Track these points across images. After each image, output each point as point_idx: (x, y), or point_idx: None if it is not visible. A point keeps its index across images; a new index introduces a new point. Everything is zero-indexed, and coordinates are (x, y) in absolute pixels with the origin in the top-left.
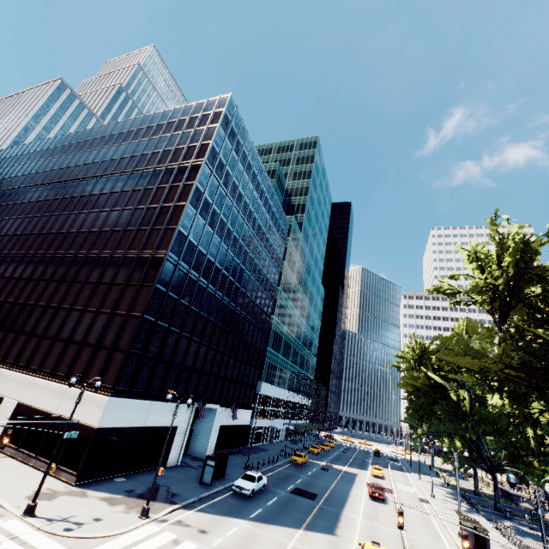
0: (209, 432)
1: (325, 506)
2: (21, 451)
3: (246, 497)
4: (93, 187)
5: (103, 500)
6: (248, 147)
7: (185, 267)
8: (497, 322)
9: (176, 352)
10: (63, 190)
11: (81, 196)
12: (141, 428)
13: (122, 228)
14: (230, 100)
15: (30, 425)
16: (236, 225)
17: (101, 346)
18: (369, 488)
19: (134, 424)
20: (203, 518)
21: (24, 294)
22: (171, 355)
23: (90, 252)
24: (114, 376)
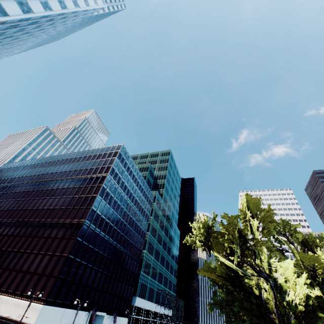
0: None
1: None
2: None
3: None
4: (54, 185)
5: None
6: (130, 163)
7: (93, 227)
8: (209, 255)
9: (83, 277)
10: (38, 186)
11: (46, 190)
12: None
13: (65, 207)
14: (122, 146)
15: None
16: (122, 201)
17: (44, 274)
18: None
19: (53, 323)
20: None
21: (6, 244)
22: (80, 278)
23: (46, 220)
24: (48, 291)
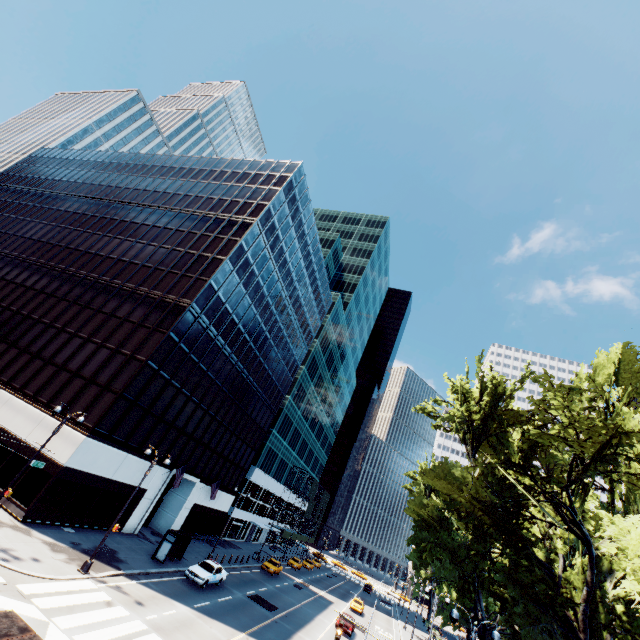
0: (180, 507)
1: (281, 621)
2: None
3: (197, 587)
4: (137, 215)
5: (46, 544)
6: (307, 215)
7: (206, 321)
8: (470, 453)
9: (169, 408)
10: (105, 209)
11: (121, 221)
12: (108, 480)
13: (153, 265)
14: (299, 168)
15: None
16: (272, 290)
17: (94, 382)
18: (338, 617)
19: (102, 473)
20: (144, 592)
21: (30, 306)
22: (163, 410)
23: (113, 281)
24: (98, 416)
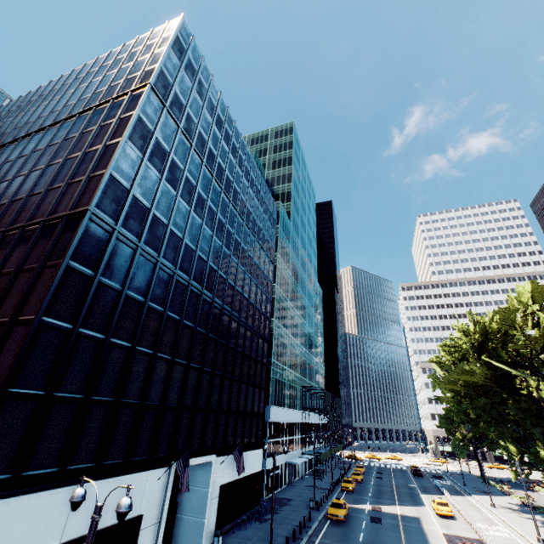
0: (204, 503)
1: None
2: None
3: None
4: None
5: None
6: (215, 95)
7: (131, 238)
8: None
9: (126, 383)
10: None
11: None
12: None
13: (25, 193)
14: (182, 23)
15: None
16: (210, 191)
17: None
18: None
19: None
20: None
21: None
22: (116, 388)
23: None
24: None
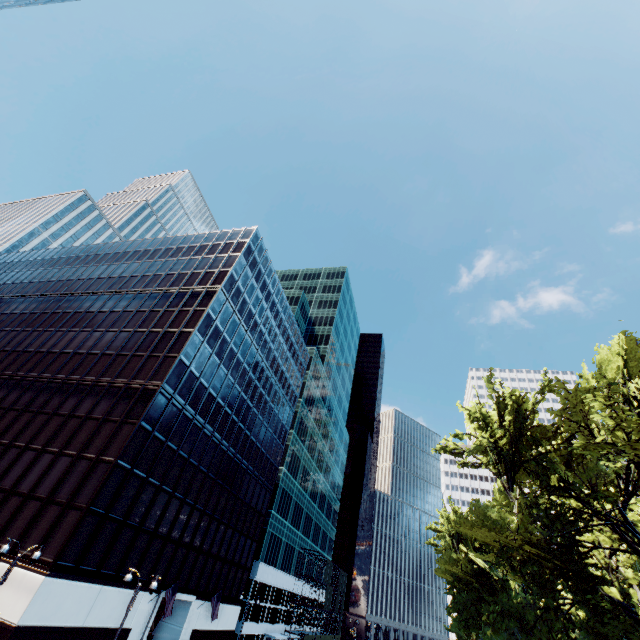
0: None
1: None
2: None
3: None
4: (92, 303)
5: None
6: (270, 275)
7: (181, 401)
8: (507, 487)
9: (149, 513)
10: (56, 304)
11: (75, 312)
12: (78, 629)
13: (115, 352)
14: (255, 232)
15: None
16: (247, 355)
17: (53, 501)
18: None
19: (70, 622)
20: None
21: None
22: (142, 517)
23: (69, 377)
24: (60, 544)
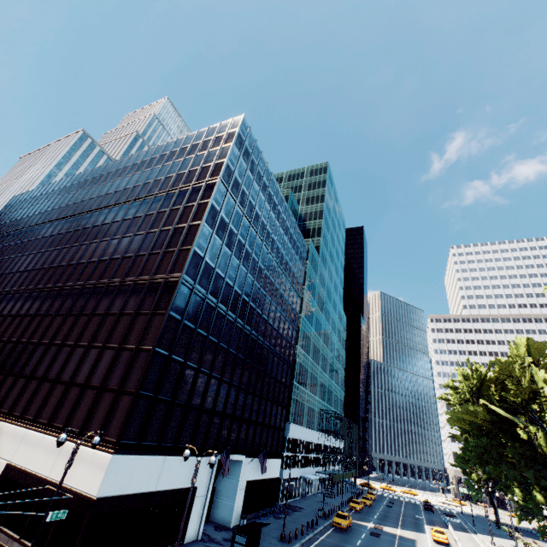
0: (234, 491)
1: None
2: (2, 531)
3: None
4: (106, 216)
5: None
6: (262, 167)
7: (202, 291)
8: None
9: (193, 393)
10: (77, 223)
11: (93, 227)
12: (152, 493)
13: (133, 254)
14: (243, 121)
15: (17, 493)
16: (254, 246)
17: (106, 389)
18: None
19: (143, 488)
20: None
21: (28, 332)
22: (187, 396)
23: (99, 282)
24: (119, 426)
